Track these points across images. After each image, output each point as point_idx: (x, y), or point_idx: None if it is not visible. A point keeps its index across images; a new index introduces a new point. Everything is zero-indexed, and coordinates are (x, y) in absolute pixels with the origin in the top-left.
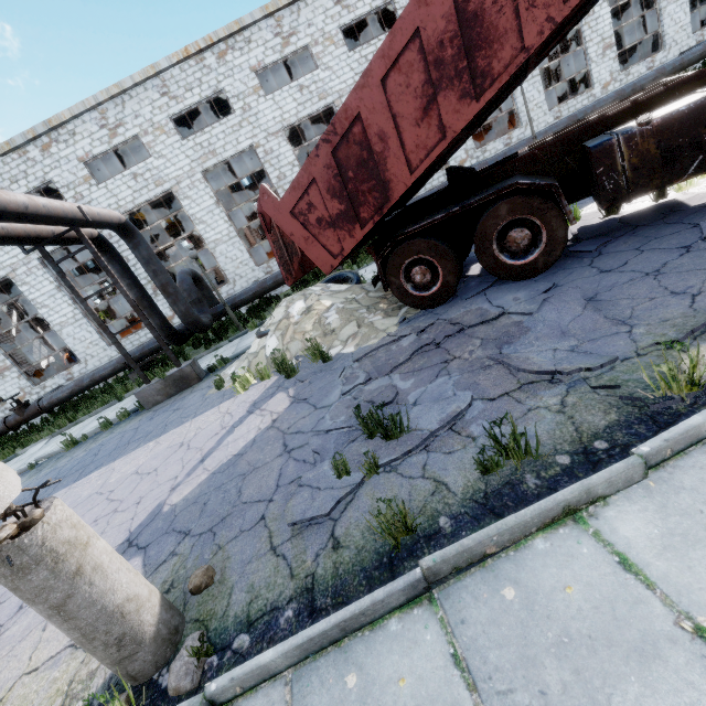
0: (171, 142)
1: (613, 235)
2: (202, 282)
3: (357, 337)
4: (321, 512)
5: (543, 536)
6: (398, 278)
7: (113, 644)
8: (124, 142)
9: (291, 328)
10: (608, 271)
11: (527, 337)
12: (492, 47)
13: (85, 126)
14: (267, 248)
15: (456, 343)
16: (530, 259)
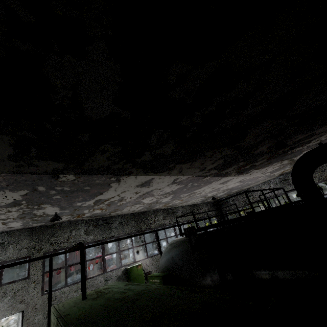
0: None
1: None
2: None
3: (14, 326)
4: None
5: None
6: None
7: None
8: None
9: None
10: None
11: None
12: (54, 279)
13: None
14: None
15: None
16: None
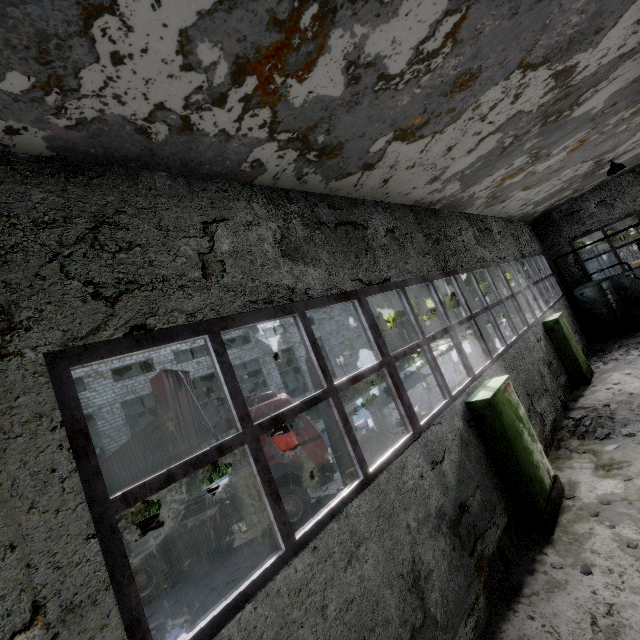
0: None
1: (201, 565)
2: None
3: None
4: None
5: None
6: None
7: None
8: None
9: None
10: (177, 602)
11: None
12: None
13: None
14: None
15: None
16: (147, 592)
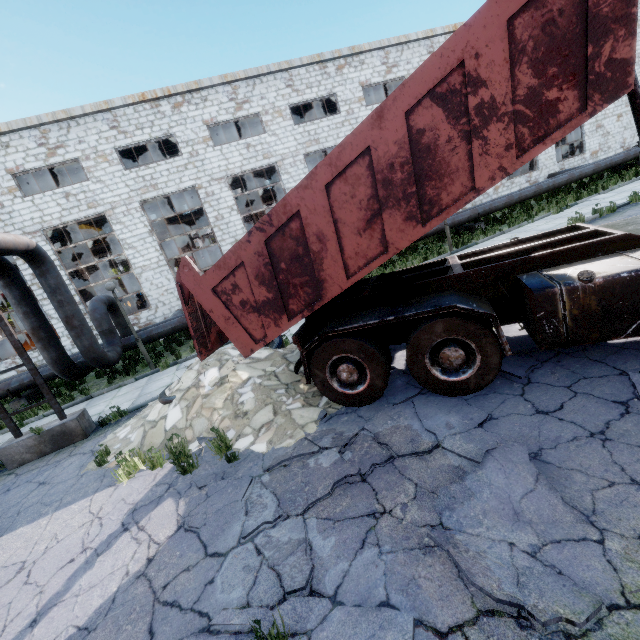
0: (113, 170)
1: (537, 357)
2: (119, 310)
3: (272, 427)
4: None
5: None
6: (323, 372)
7: None
8: (61, 162)
9: (199, 400)
10: (545, 414)
11: (472, 505)
12: (442, 180)
13: (22, 141)
14: None
15: (385, 481)
16: (462, 378)
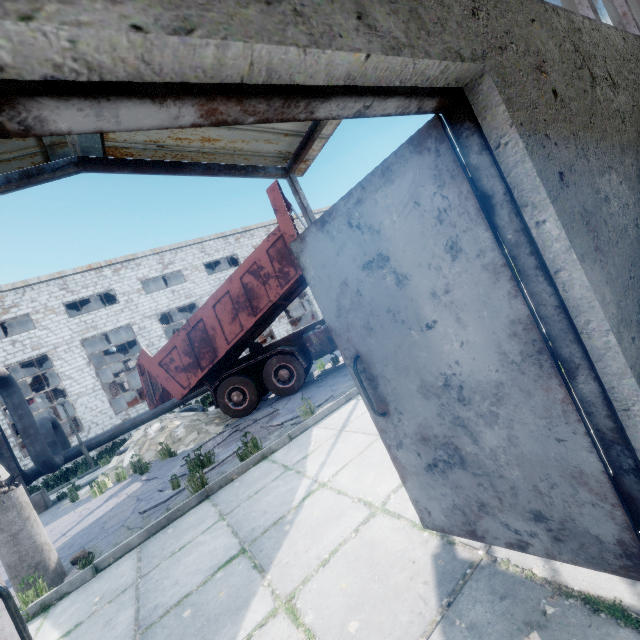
0: (59, 319)
1: (331, 373)
2: (59, 428)
3: (197, 440)
4: (162, 501)
5: (254, 467)
6: (224, 399)
7: (33, 566)
8: (13, 318)
9: (148, 442)
10: (320, 387)
11: (280, 416)
12: (259, 299)
13: None
14: (127, 400)
15: (250, 427)
16: (291, 384)
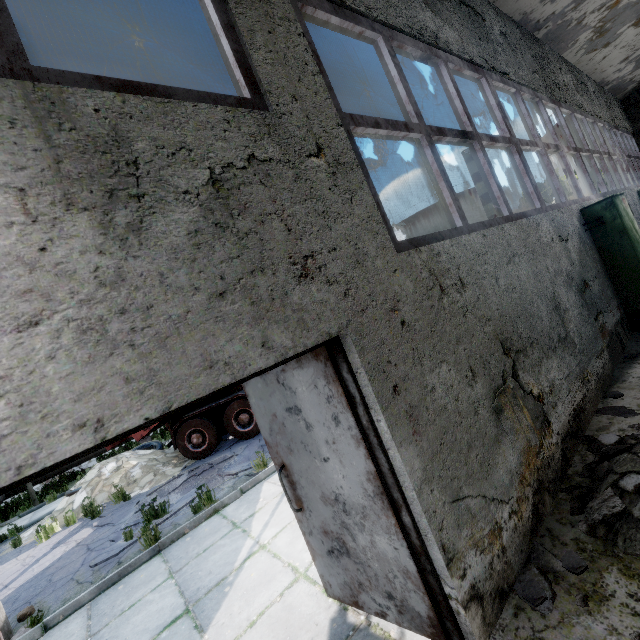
0: None
1: None
2: None
3: (153, 482)
4: (114, 554)
5: (206, 521)
6: (184, 441)
7: None
8: None
9: (102, 483)
10: None
11: (236, 463)
12: None
13: None
14: None
15: (207, 473)
16: (250, 428)
